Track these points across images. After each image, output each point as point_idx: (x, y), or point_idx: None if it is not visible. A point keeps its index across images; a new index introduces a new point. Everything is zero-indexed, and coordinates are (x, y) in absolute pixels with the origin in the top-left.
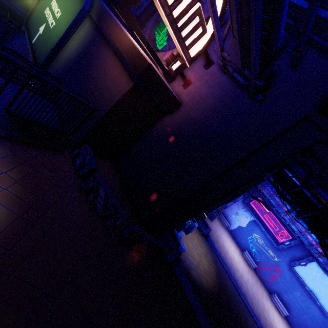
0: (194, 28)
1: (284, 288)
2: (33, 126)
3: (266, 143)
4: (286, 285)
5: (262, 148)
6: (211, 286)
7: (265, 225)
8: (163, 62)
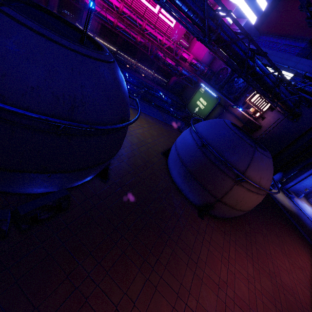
0: (263, 104)
1: None
2: None
3: (301, 136)
4: None
5: (300, 137)
6: (291, 210)
7: None
8: (251, 113)
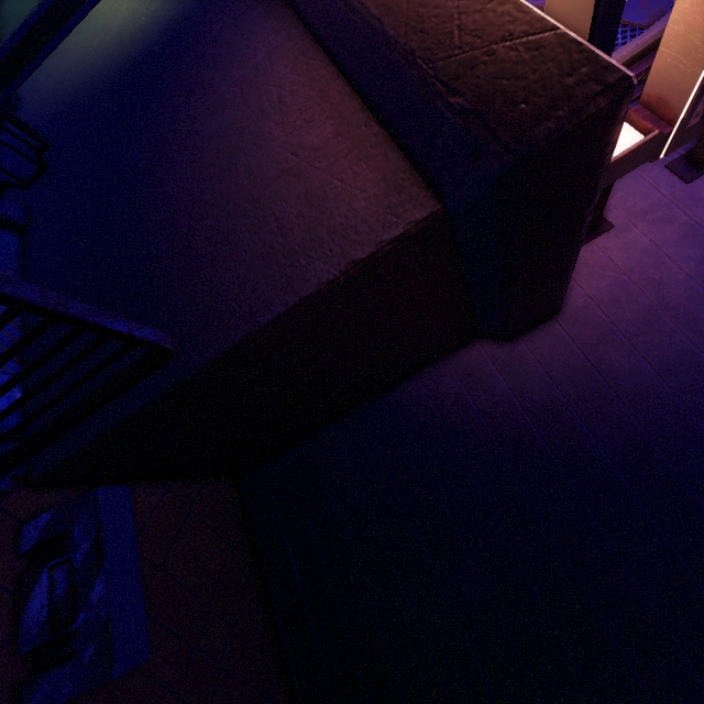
0: None
1: None
2: None
3: None
4: None
5: None
6: None
7: None
8: None
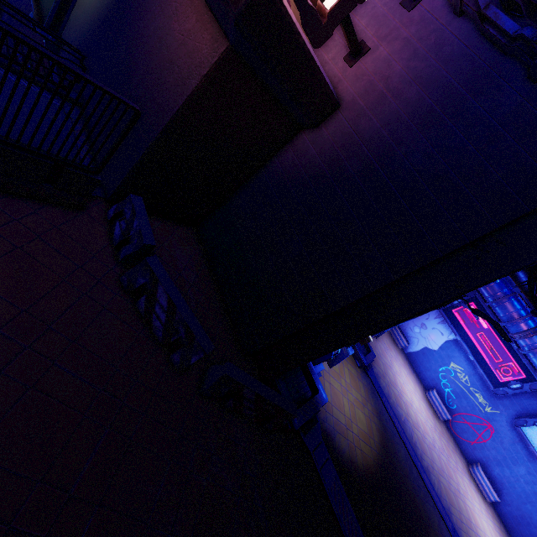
0: None
1: (496, 458)
2: (3, 151)
3: None
4: (502, 454)
5: None
6: (370, 463)
7: (476, 350)
8: None
